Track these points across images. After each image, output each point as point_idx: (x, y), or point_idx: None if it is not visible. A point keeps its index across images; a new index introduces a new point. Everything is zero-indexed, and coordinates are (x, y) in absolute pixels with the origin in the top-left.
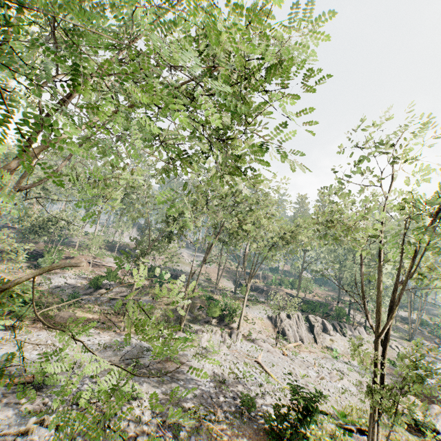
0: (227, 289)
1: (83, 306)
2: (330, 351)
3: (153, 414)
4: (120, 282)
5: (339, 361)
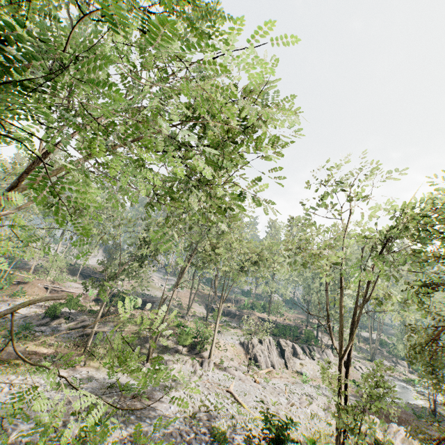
0: (199, 315)
1: (36, 338)
2: (300, 376)
3: None
4: (82, 309)
5: (308, 385)
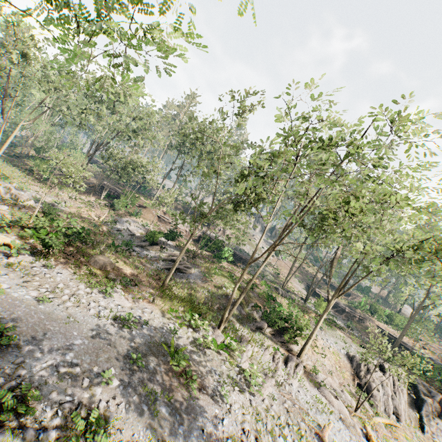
0: (296, 293)
1: (129, 257)
2: None
3: None
4: (179, 244)
5: None
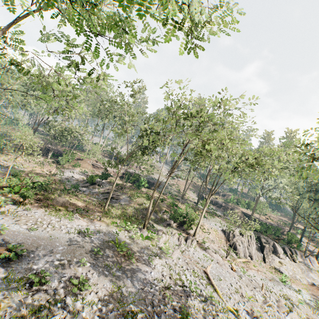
0: (191, 200)
1: (78, 195)
2: (278, 273)
3: (92, 311)
4: (110, 181)
5: (287, 286)
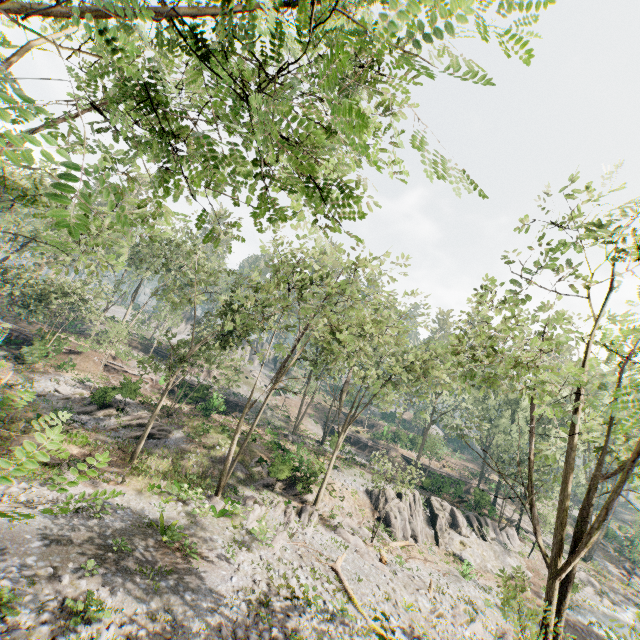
0: (312, 436)
1: (70, 431)
2: (458, 563)
3: None
4: (145, 401)
5: (471, 583)
